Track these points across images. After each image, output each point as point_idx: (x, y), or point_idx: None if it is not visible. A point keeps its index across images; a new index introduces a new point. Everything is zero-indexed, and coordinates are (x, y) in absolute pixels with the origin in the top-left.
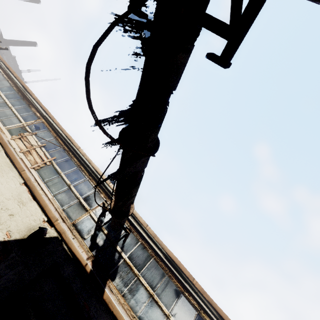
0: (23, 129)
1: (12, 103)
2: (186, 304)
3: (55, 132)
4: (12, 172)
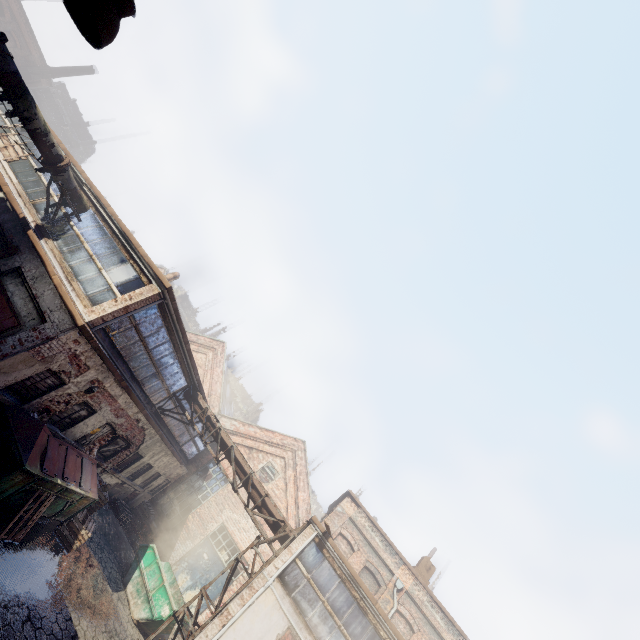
0: (7, 131)
1: (3, 109)
2: (127, 268)
3: None
4: None
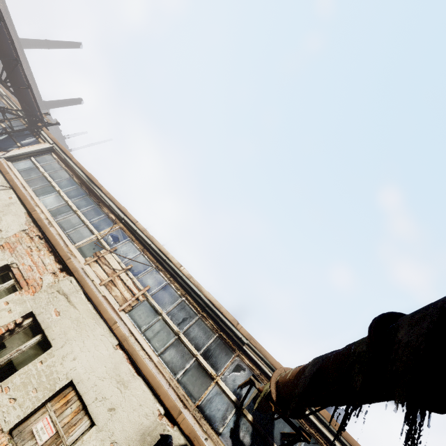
0: (97, 244)
1: (77, 204)
2: None
3: (140, 243)
4: (99, 326)
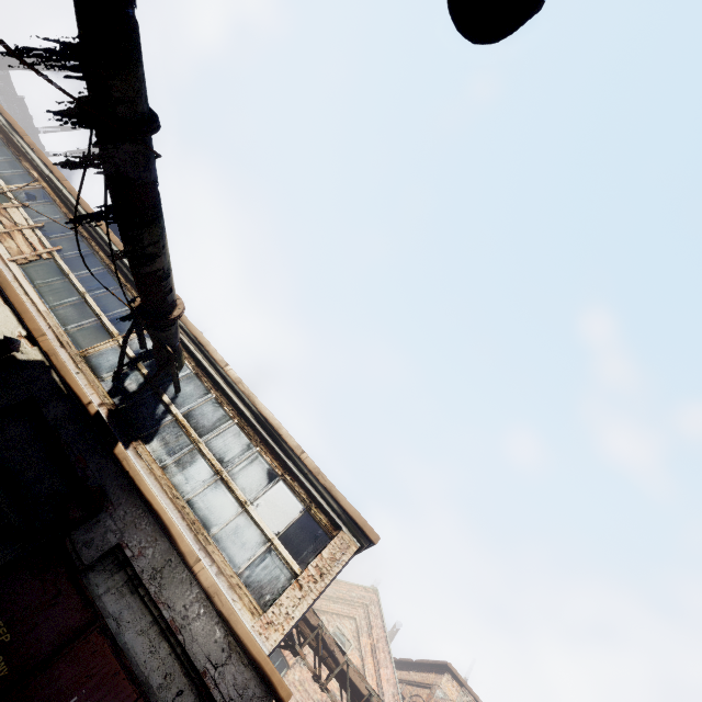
0: (1, 196)
1: None
2: (285, 493)
3: (66, 207)
4: None
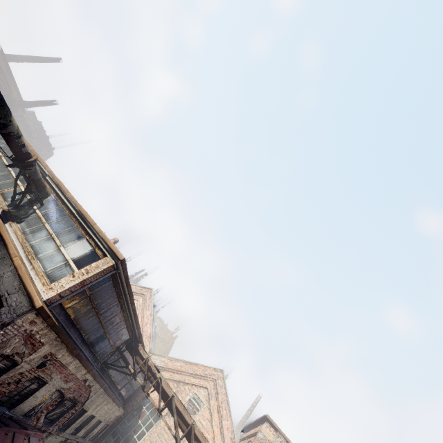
0: None
1: None
2: (83, 243)
3: None
4: None
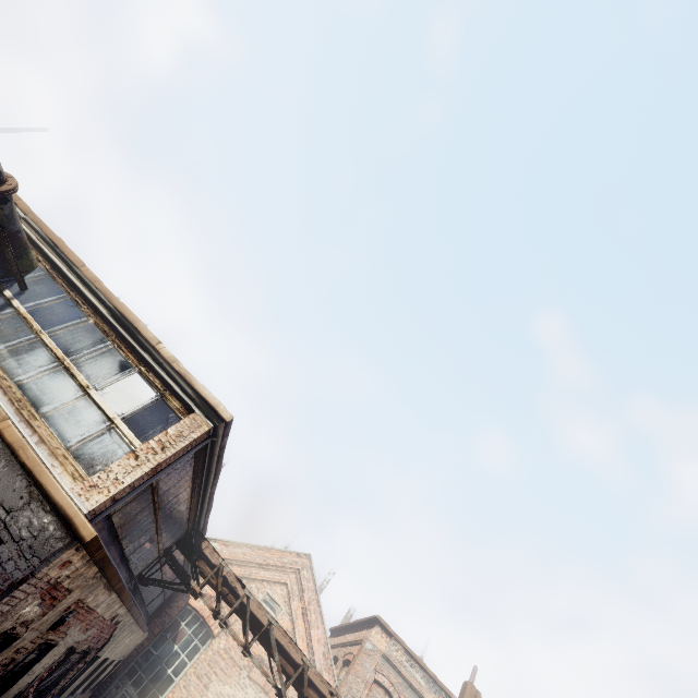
0: None
1: None
2: (137, 381)
3: None
4: None
